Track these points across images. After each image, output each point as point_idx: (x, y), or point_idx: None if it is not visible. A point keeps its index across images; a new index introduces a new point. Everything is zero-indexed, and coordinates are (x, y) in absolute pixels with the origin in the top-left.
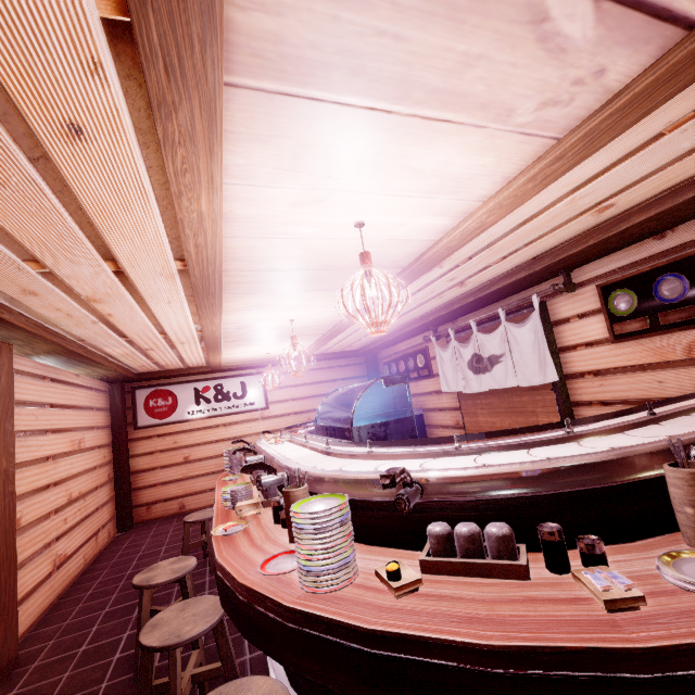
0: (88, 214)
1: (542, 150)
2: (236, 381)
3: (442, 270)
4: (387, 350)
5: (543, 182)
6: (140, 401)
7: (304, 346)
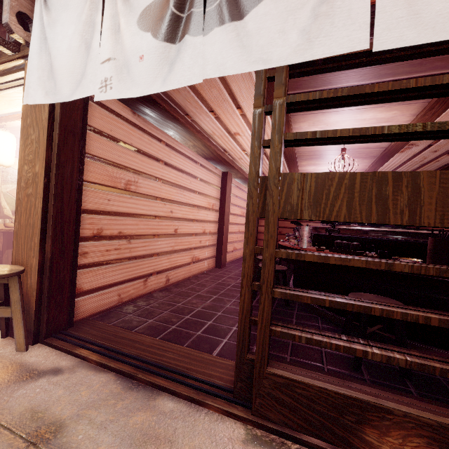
0: None
1: (423, 105)
2: None
3: (420, 147)
4: None
5: (435, 115)
6: None
7: None
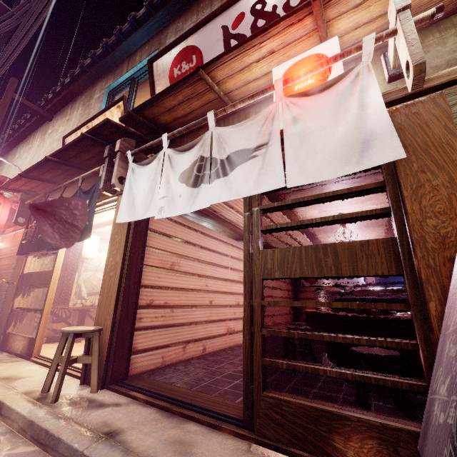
0: (274, 221)
1: None
2: None
3: None
4: None
5: None
6: None
7: None
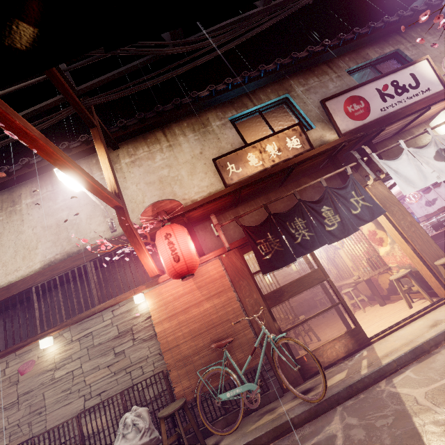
0: None
1: None
2: None
3: None
4: None
5: None
6: None
7: None
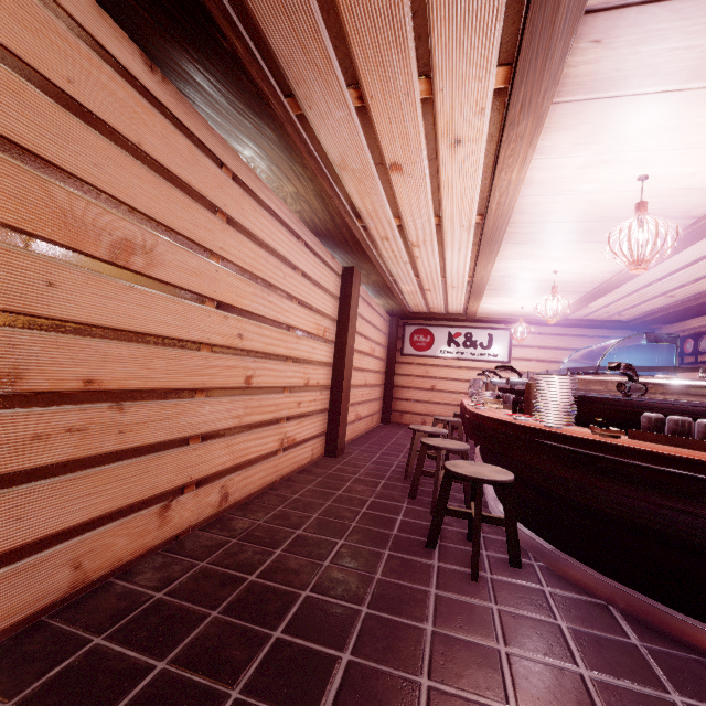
0: (440, 187)
1: None
2: (484, 333)
3: None
4: (671, 326)
5: None
6: (407, 334)
7: (563, 296)
